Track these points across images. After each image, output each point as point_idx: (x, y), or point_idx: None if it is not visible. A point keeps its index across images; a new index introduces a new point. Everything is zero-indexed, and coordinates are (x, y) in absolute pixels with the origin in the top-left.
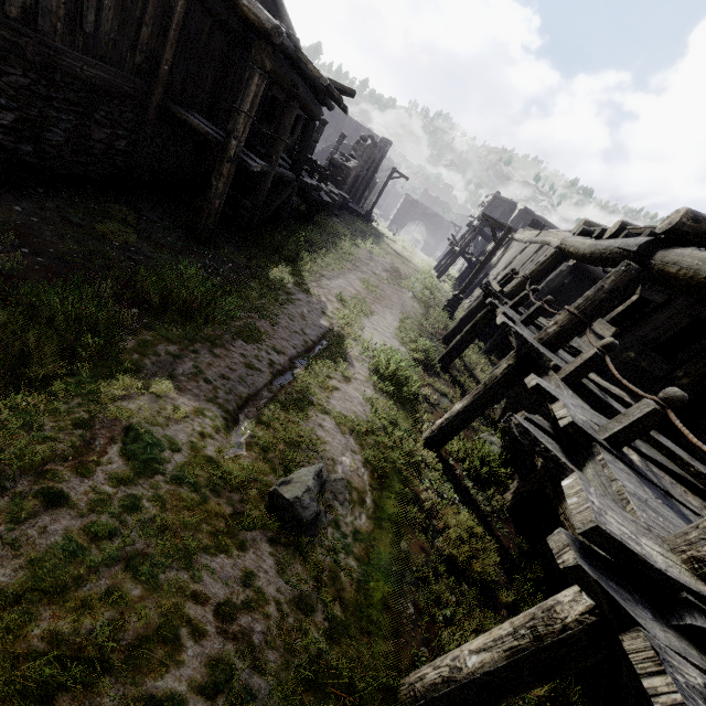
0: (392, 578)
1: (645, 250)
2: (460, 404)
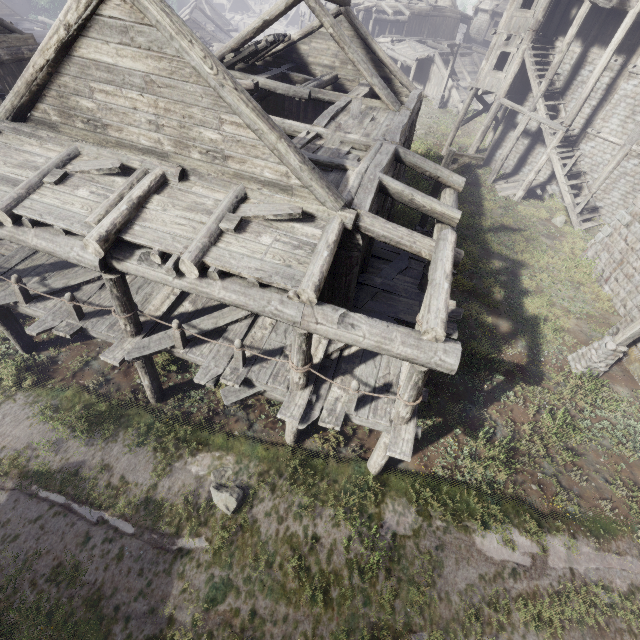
0: (256, 444)
1: (104, 265)
2: (146, 382)
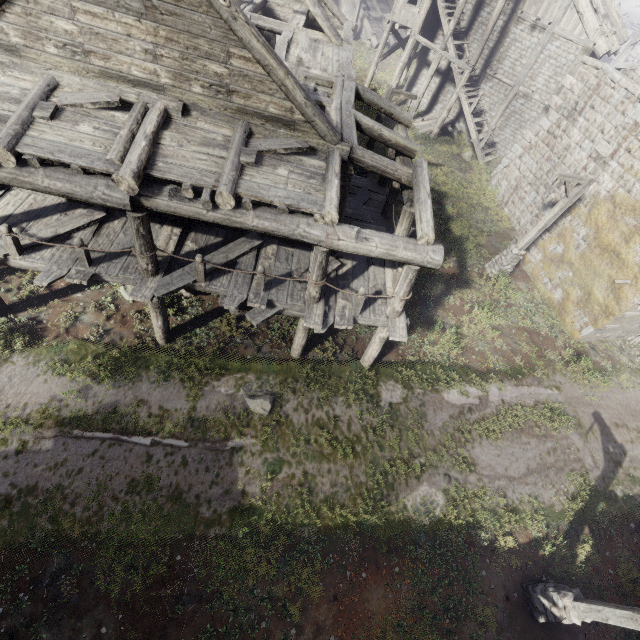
0: (269, 362)
1: (132, 203)
2: (159, 322)
